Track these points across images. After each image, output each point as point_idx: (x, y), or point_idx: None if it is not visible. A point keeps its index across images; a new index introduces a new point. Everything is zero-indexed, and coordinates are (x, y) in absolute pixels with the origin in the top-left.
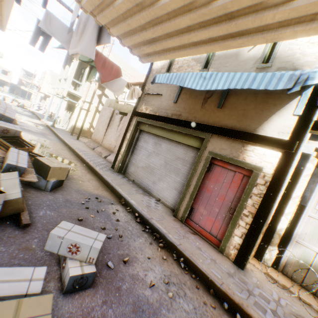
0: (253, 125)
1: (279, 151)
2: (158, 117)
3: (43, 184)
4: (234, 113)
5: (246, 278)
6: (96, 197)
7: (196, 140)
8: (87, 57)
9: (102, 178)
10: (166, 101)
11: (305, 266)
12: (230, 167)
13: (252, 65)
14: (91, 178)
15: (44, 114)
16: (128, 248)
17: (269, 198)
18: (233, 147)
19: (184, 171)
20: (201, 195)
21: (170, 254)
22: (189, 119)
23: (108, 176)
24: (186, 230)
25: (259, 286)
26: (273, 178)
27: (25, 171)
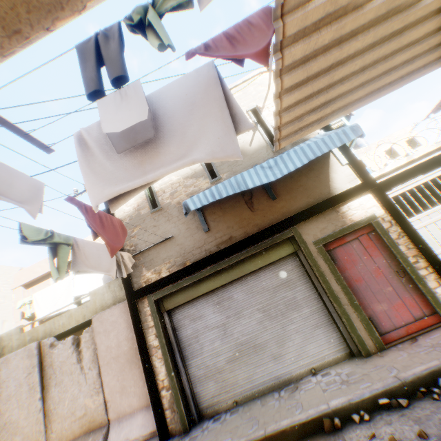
0: (325, 191)
1: (367, 193)
2: (197, 263)
3: None
4: (295, 193)
5: None
6: None
7: (281, 248)
8: (38, 231)
9: None
10: (189, 238)
11: None
12: (348, 238)
13: (266, 152)
14: None
15: None
16: None
17: (408, 229)
18: (331, 219)
19: (302, 293)
20: (358, 293)
21: None
22: (248, 233)
23: None
24: (407, 345)
25: None
26: (390, 214)
27: None
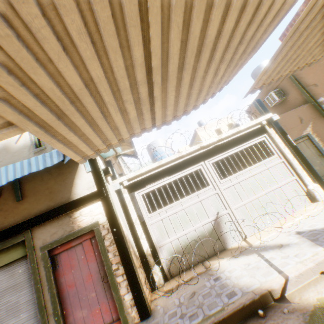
0: (66, 195)
1: (99, 200)
2: None
3: None
4: (41, 195)
5: (156, 319)
6: None
7: (15, 250)
8: None
9: None
10: None
11: (174, 256)
12: (74, 243)
13: (28, 152)
14: None
15: None
16: None
17: (119, 238)
18: (63, 224)
19: (26, 297)
20: (68, 299)
21: None
22: None
23: None
24: None
25: (166, 310)
26: (109, 222)
27: None
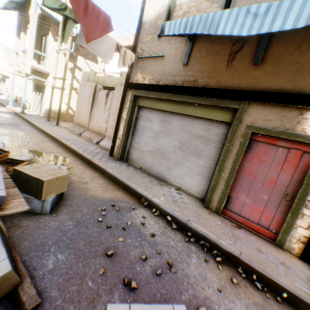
0: None
1: None
2: (164, 86)
3: (38, 205)
4: (282, 69)
5: None
6: (112, 204)
7: (222, 112)
8: (55, 1)
9: (106, 173)
10: (171, 64)
11: None
12: (280, 143)
13: None
14: (92, 175)
15: (8, 98)
16: (189, 282)
17: None
18: (284, 117)
19: (208, 152)
20: (240, 180)
21: (234, 269)
22: (209, 84)
23: (112, 168)
24: (229, 225)
25: None
26: None
27: (3, 201)
